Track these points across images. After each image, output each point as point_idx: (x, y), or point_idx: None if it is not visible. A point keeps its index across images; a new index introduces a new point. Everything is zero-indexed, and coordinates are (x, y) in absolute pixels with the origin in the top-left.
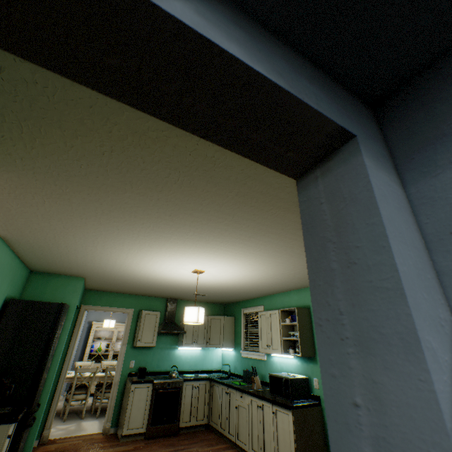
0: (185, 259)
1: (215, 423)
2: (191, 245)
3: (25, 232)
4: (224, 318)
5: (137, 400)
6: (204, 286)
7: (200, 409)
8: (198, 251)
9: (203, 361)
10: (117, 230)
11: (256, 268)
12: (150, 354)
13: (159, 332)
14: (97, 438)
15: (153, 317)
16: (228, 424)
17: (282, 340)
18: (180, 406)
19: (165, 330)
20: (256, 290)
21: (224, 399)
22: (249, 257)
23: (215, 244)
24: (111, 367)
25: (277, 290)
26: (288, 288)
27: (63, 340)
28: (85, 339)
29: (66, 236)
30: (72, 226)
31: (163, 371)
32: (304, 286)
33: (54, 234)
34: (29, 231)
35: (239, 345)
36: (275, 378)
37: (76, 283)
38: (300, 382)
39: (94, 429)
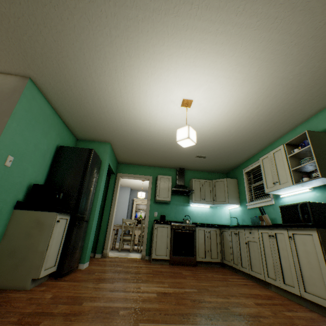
0: (167, 77)
1: (227, 261)
2: (162, 33)
3: (40, 66)
4: (226, 180)
5: (160, 235)
6: (200, 138)
7: (213, 250)
8: (173, 46)
9: (212, 217)
10: (89, 25)
11: (246, 74)
12: (168, 208)
13: (173, 193)
14: (137, 260)
15: (166, 180)
16: (240, 259)
17: (292, 171)
18: (195, 245)
19: (176, 188)
20: (254, 136)
21: (233, 240)
22: (233, 41)
23: (186, 14)
24: (144, 220)
25: (278, 131)
26: (292, 122)
27: (100, 183)
28: (131, 210)
29: (65, 63)
30: (57, 34)
31: (179, 221)
32: (315, 110)
33: (55, 60)
34: (41, 62)
35: (243, 200)
36: (287, 207)
37: (105, 146)
38: (323, 207)
39: (136, 256)
